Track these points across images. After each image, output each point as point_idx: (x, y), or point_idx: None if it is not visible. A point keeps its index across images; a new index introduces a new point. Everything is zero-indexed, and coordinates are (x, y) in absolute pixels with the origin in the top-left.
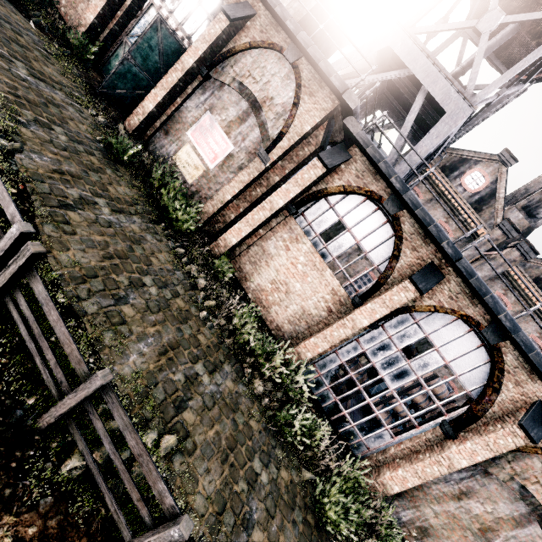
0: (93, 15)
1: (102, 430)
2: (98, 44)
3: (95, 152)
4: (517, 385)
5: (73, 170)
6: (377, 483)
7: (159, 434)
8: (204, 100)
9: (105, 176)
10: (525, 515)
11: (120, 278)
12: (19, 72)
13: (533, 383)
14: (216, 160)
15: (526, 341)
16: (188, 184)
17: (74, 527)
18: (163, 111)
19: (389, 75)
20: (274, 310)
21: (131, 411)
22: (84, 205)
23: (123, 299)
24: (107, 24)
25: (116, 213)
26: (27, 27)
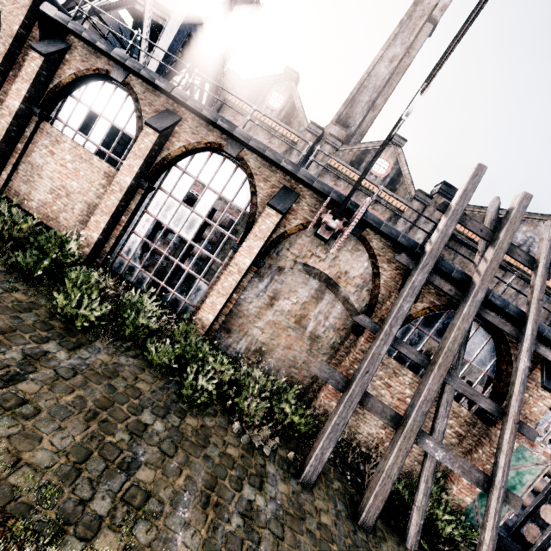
0: None
1: None
2: None
3: None
4: (266, 182)
5: None
6: (195, 322)
7: None
8: None
9: None
10: (318, 289)
11: None
12: None
13: (275, 174)
14: None
15: (243, 134)
16: None
17: None
18: None
19: None
20: (63, 218)
21: None
22: None
23: None
24: None
25: None
26: None
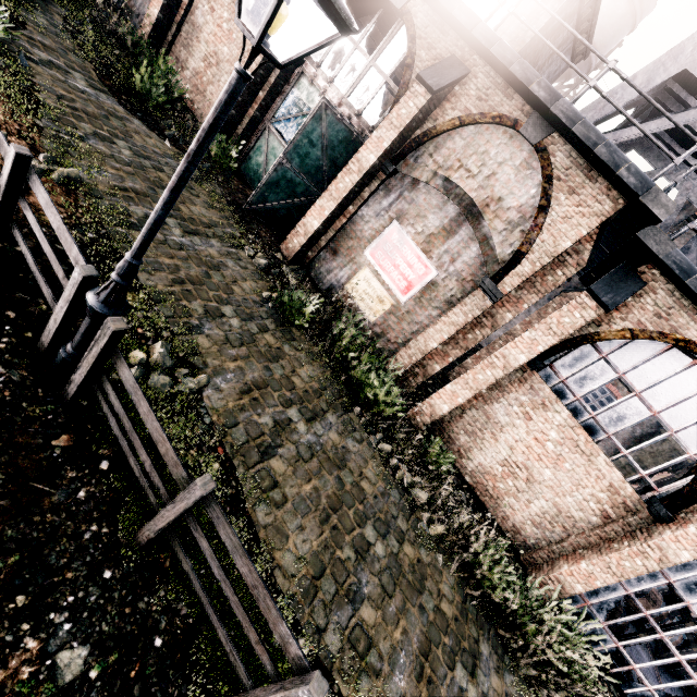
0: None
1: None
2: (239, 143)
3: (267, 323)
4: None
5: (256, 376)
6: None
7: None
8: (388, 205)
9: (285, 360)
10: None
11: (345, 551)
12: (174, 236)
13: None
14: (410, 290)
15: None
16: (369, 322)
17: None
18: (329, 225)
19: (685, 118)
20: (508, 503)
21: None
22: (280, 434)
23: (357, 593)
24: (246, 112)
25: (311, 424)
26: (164, 151)
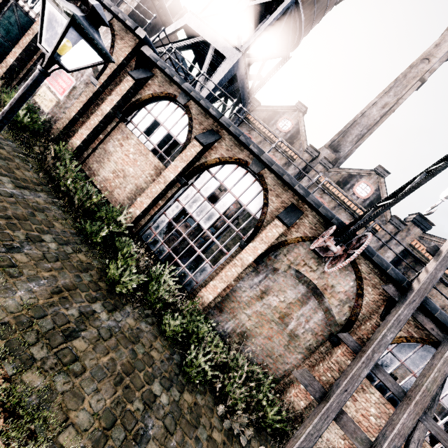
0: None
1: None
2: None
3: None
4: (278, 197)
5: None
6: (197, 298)
7: None
8: None
9: None
10: (305, 294)
11: None
12: None
13: (286, 193)
14: (64, 93)
15: (268, 158)
16: (45, 113)
17: None
18: (23, 66)
19: (189, 41)
20: (117, 192)
21: None
22: None
23: None
24: None
25: None
26: None
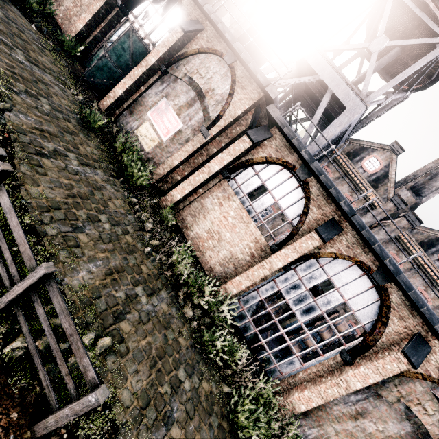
0: (82, 24)
1: (43, 315)
2: (84, 45)
3: (71, 120)
4: (401, 320)
5: (51, 130)
6: (287, 403)
7: (97, 336)
8: (162, 89)
9: (77, 138)
10: (410, 433)
11: (80, 213)
12: (18, 57)
13: (413, 318)
14: (168, 134)
15: (406, 282)
16: (145, 152)
17: (9, 397)
18: (129, 96)
19: (304, 79)
20: (208, 254)
21: (75, 314)
22: (57, 156)
23: (80, 228)
24: (92, 32)
25: (83, 166)
26: (29, 28)
